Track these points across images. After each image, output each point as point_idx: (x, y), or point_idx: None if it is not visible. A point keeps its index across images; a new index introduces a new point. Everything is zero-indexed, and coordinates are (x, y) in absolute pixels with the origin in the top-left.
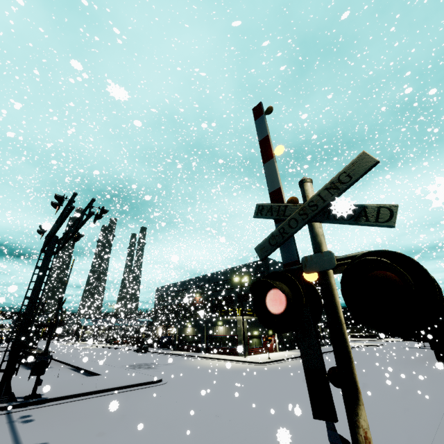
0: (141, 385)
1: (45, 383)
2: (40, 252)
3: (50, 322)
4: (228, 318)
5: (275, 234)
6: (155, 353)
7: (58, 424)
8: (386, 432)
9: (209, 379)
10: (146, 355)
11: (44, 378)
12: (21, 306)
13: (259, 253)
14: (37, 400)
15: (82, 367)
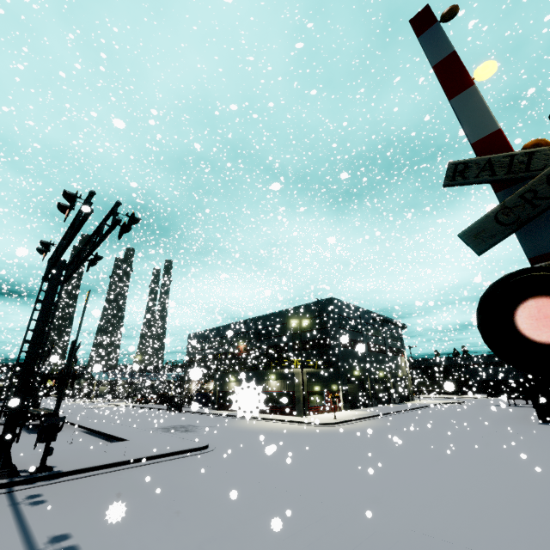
0: (183, 453)
1: (56, 452)
2: (42, 281)
3: (61, 374)
4: (283, 371)
5: (510, 204)
6: (191, 413)
7: (81, 507)
8: (521, 512)
9: (267, 444)
10: (180, 415)
11: (52, 444)
12: (19, 352)
13: (473, 242)
14: (47, 474)
15: (101, 430)
